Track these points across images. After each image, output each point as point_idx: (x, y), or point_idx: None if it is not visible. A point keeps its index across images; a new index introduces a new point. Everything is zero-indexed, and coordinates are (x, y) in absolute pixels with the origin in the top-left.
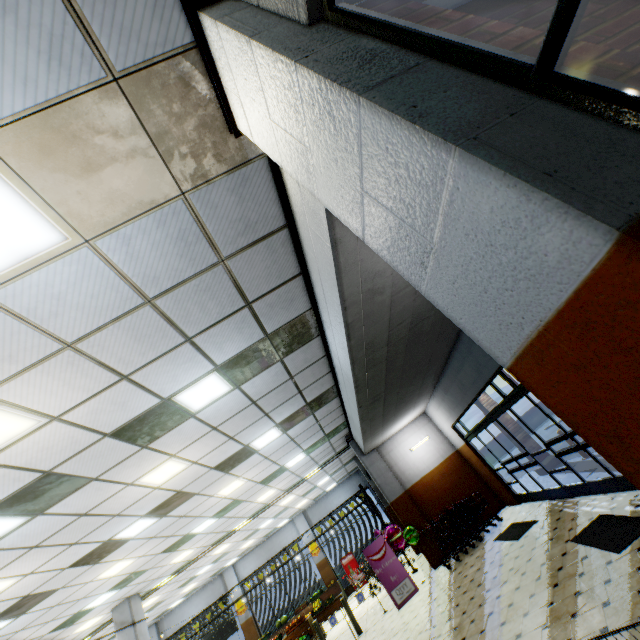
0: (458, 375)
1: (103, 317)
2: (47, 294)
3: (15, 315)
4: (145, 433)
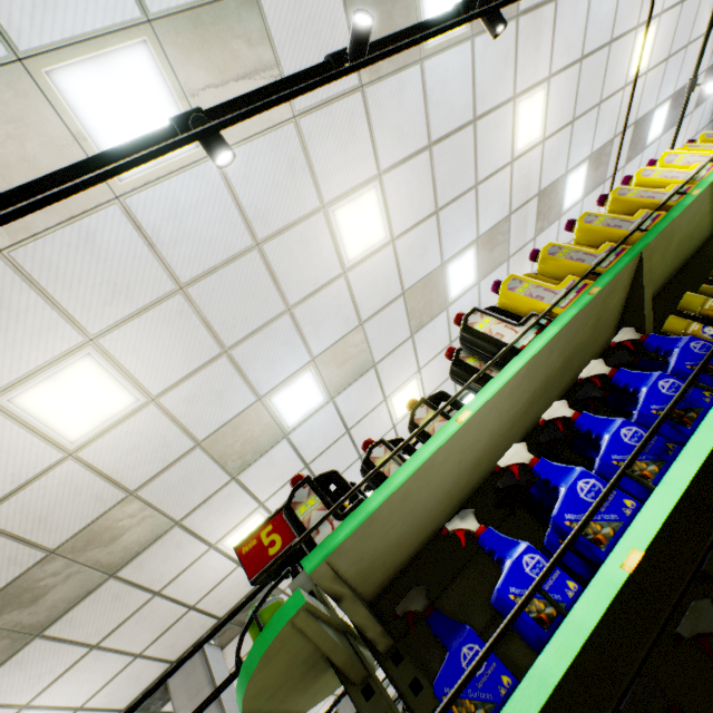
0: None
1: (703, 125)
2: (708, 106)
3: (702, 112)
4: None
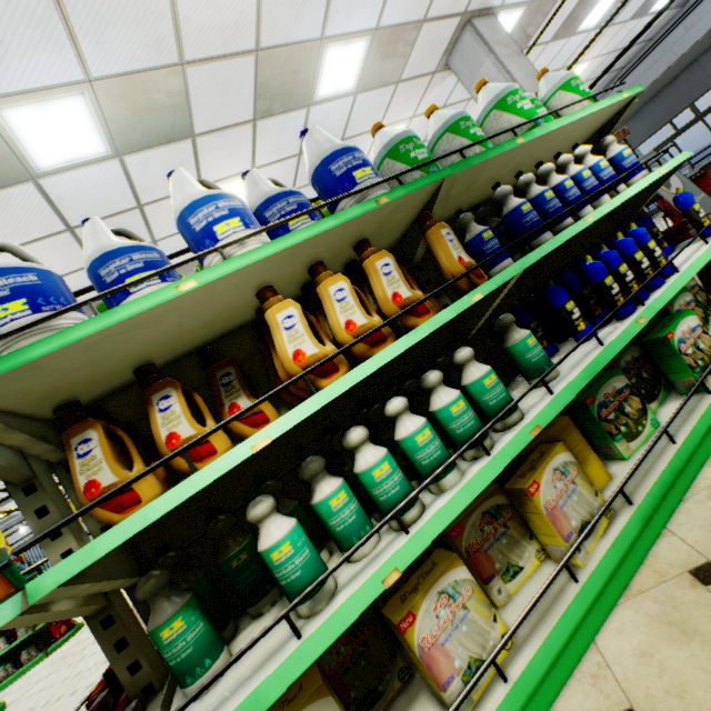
0: (638, 125)
1: None
2: None
3: None
4: (646, 3)
